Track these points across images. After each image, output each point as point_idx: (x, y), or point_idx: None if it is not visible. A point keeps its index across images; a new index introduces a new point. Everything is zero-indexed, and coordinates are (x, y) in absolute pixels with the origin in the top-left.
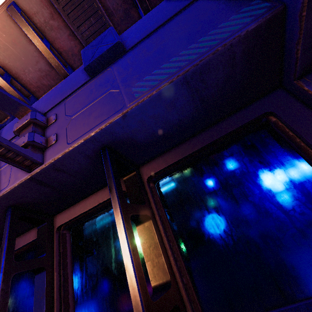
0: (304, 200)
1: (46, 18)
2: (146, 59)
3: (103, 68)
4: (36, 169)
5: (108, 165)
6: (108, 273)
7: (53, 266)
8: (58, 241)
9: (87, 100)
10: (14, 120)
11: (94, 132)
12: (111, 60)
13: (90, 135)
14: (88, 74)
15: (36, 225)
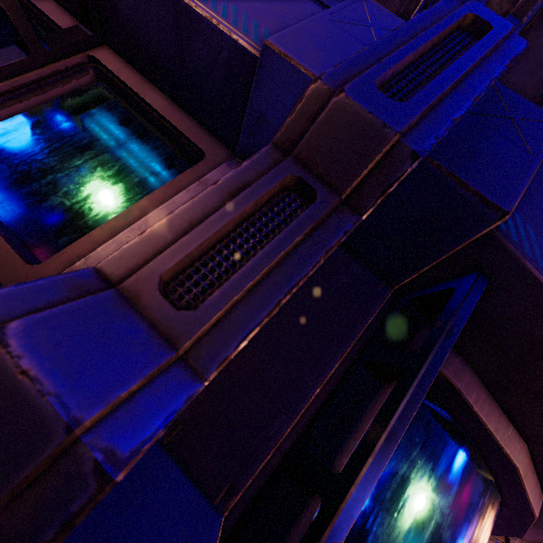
0: (107, 210)
1: None
2: None
3: None
4: None
5: None
6: None
7: None
8: None
9: None
10: None
11: None
12: None
13: None
14: None
15: None
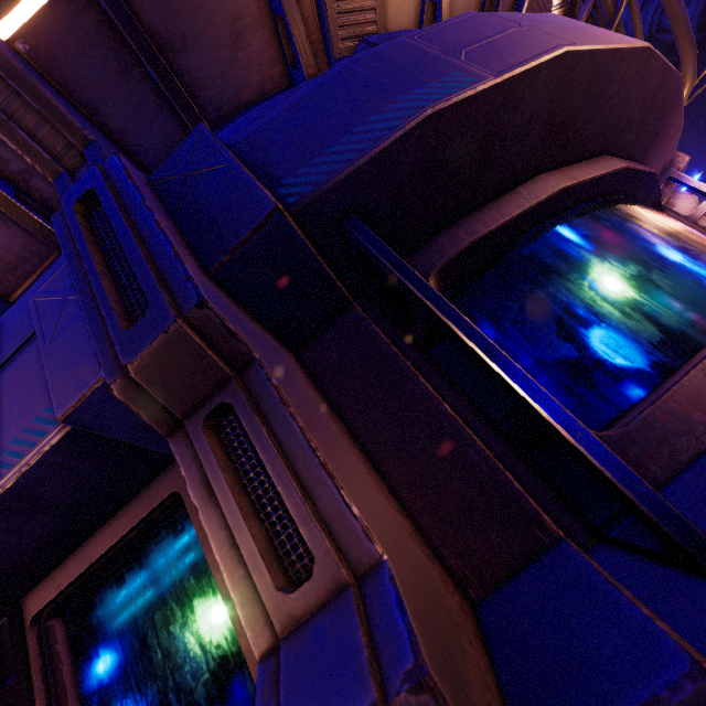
0: (223, 624)
1: None
2: None
3: None
4: None
5: None
6: None
7: None
8: None
9: None
10: None
11: None
12: None
13: None
14: None
15: None
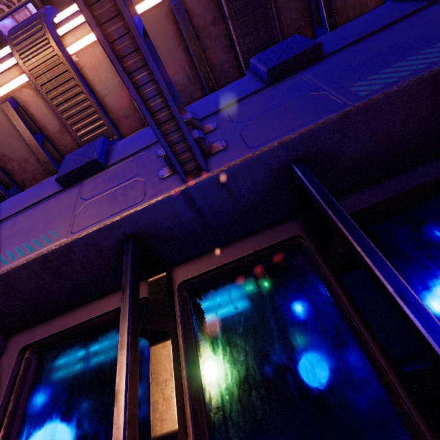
0: None
1: (207, 22)
2: (361, 62)
3: (286, 75)
4: (196, 178)
5: (313, 178)
6: (269, 359)
7: (177, 337)
8: (180, 303)
9: (268, 106)
10: (137, 133)
11: (296, 133)
12: (301, 66)
13: (290, 137)
14: (268, 79)
15: (148, 276)
